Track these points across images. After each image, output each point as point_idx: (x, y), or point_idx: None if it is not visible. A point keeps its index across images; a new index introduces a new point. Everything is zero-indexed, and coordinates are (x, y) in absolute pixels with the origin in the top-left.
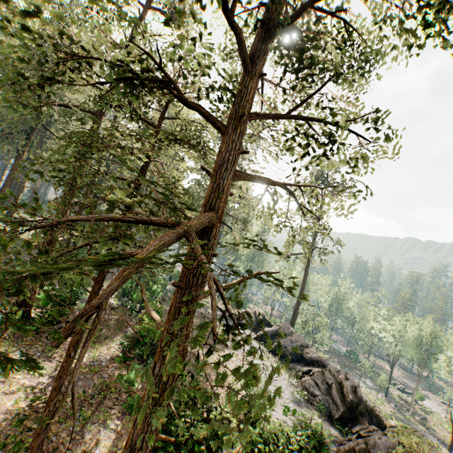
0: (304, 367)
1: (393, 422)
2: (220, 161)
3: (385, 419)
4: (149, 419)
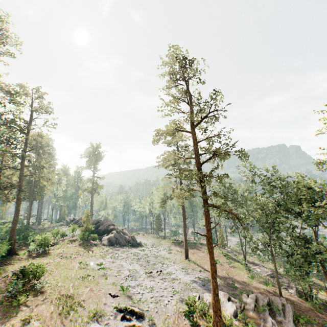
0: None
1: None
2: (20, 175)
3: None
4: (17, 212)
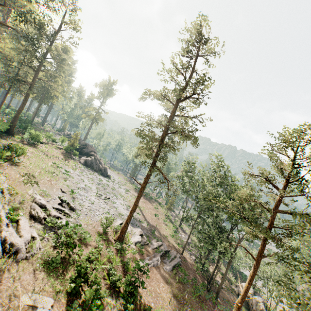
0: None
1: None
2: (34, 76)
3: None
4: (23, 105)
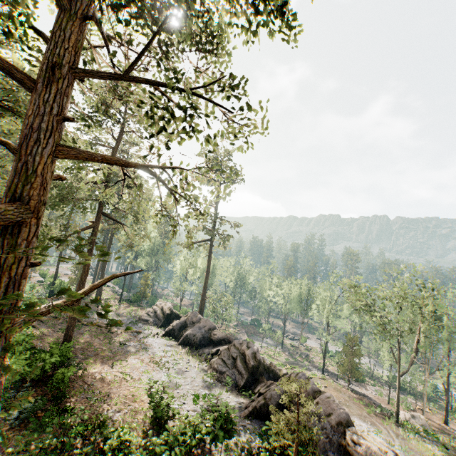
0: (212, 349)
1: (284, 371)
2: (26, 128)
3: (279, 370)
4: None
